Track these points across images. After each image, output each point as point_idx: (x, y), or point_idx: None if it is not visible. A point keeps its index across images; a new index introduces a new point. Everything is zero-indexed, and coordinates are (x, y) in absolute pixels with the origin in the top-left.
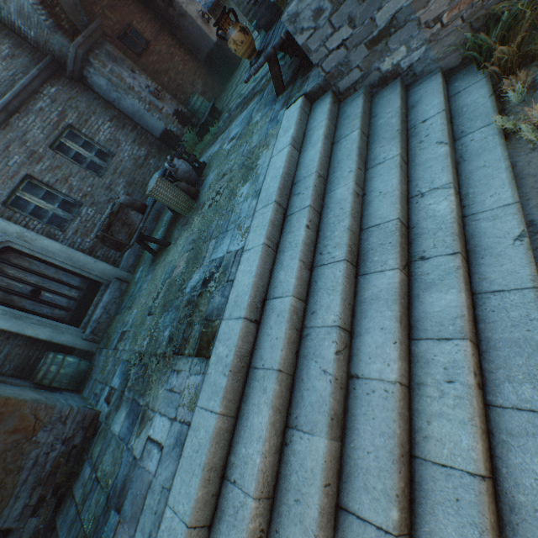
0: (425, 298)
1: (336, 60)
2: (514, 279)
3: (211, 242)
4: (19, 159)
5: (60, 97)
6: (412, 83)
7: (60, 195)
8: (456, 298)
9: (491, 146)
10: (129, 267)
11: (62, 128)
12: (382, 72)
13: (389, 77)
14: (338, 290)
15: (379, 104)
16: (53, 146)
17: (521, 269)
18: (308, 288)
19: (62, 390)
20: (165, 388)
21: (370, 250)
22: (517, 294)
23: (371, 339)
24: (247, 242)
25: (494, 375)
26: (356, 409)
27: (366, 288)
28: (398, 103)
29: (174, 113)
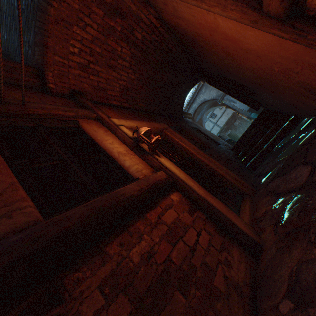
0: None
1: None
2: None
3: None
4: None
5: None
6: None
7: None
8: None
9: None
10: None
11: None
12: None
13: None
14: None
15: None
16: None
17: None
18: None
19: None
20: None
21: None
22: None
23: None
24: None
25: None
26: None
27: None
28: None
29: None
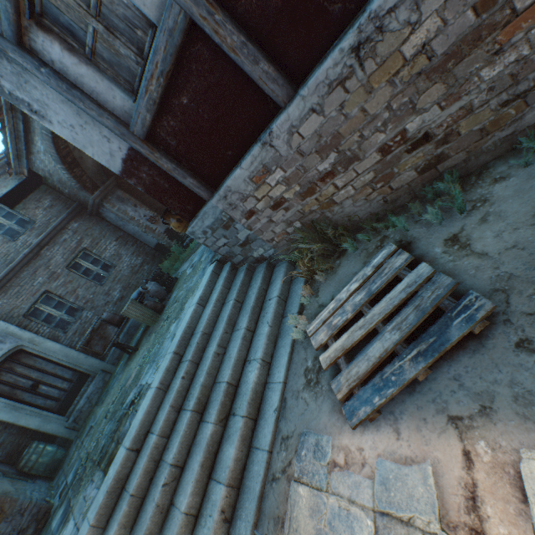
0: (224, 446)
1: (225, 250)
2: (264, 441)
3: (147, 365)
4: (42, 279)
5: (80, 229)
6: (276, 263)
7: (69, 303)
8: (232, 452)
9: (290, 331)
10: (114, 360)
11: (78, 251)
12: (255, 257)
13: (261, 259)
14: (180, 434)
15: (255, 277)
16: (69, 266)
17: (268, 434)
18: (173, 426)
19: (37, 478)
20: (84, 494)
21: (211, 401)
22: (262, 453)
23: (187, 475)
24: (154, 380)
25: (238, 512)
26: (165, 530)
27: (200, 433)
28: (259, 283)
29: (165, 231)
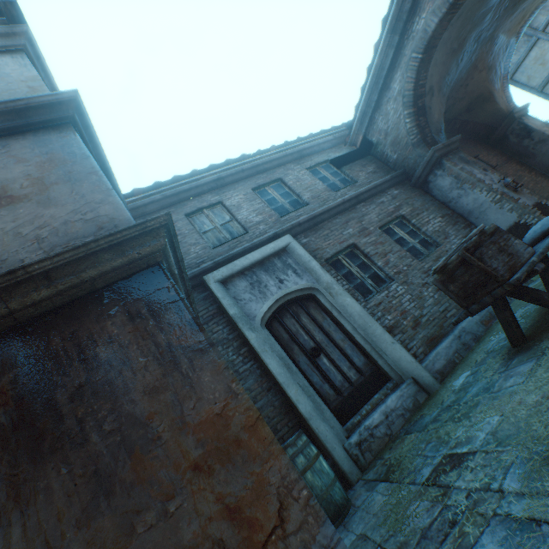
0: None
1: None
2: None
3: None
4: (352, 231)
5: (399, 196)
6: None
7: (373, 267)
8: None
9: None
10: (433, 371)
11: (394, 216)
12: None
13: None
14: None
15: None
16: (381, 228)
17: None
18: None
19: None
20: None
21: None
22: None
23: None
24: None
25: None
26: None
27: None
28: None
29: (533, 204)
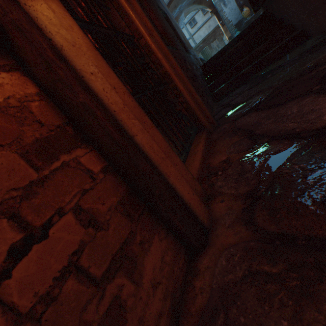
0: None
1: None
2: None
3: None
4: None
5: None
6: None
7: None
8: None
9: None
10: None
11: None
12: None
13: None
14: None
15: None
16: None
17: None
18: None
19: None
20: None
21: None
22: None
23: None
24: None
25: None
26: None
27: None
28: None
29: None
